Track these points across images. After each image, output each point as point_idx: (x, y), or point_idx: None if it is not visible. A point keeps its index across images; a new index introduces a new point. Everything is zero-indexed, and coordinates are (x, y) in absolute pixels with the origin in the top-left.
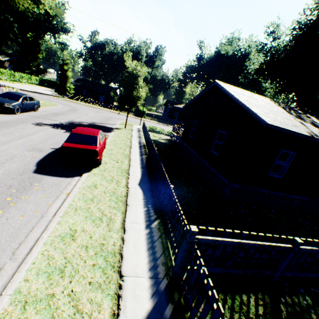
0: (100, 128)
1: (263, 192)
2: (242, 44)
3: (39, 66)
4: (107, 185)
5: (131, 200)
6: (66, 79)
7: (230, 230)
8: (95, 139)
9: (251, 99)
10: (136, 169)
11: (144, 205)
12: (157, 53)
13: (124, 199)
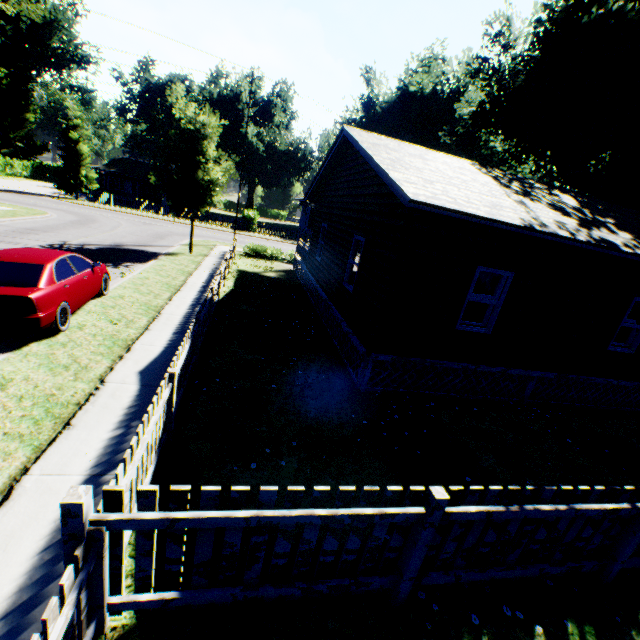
0: (126, 256)
1: (452, 367)
2: (451, 70)
3: (32, 139)
4: (46, 379)
5: (90, 413)
6: (78, 160)
7: (217, 487)
8: (37, 271)
9: (414, 159)
10: (159, 337)
11: (122, 422)
12: (278, 96)
13: (69, 412)
